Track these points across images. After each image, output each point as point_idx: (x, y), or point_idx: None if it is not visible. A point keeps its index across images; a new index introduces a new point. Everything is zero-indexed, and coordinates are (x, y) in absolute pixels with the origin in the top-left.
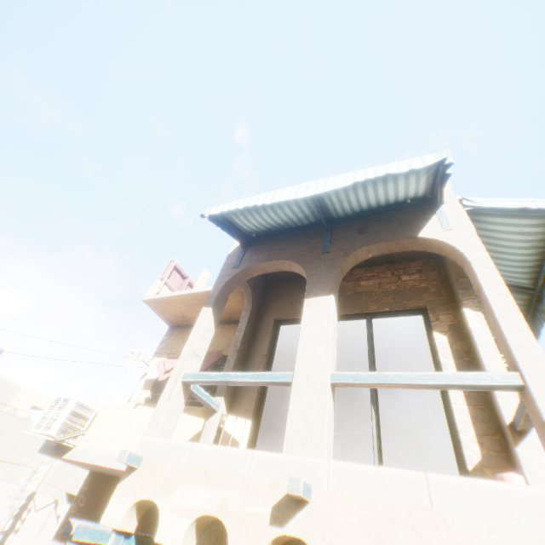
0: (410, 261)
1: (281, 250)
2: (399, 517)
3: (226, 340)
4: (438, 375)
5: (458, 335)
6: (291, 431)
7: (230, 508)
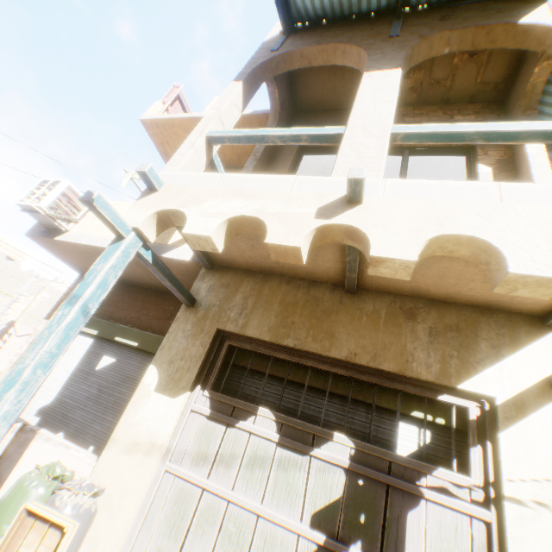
0: (468, 103)
1: (335, 37)
2: (463, 209)
3: None
4: (523, 124)
5: (504, 168)
6: (342, 163)
7: (269, 211)
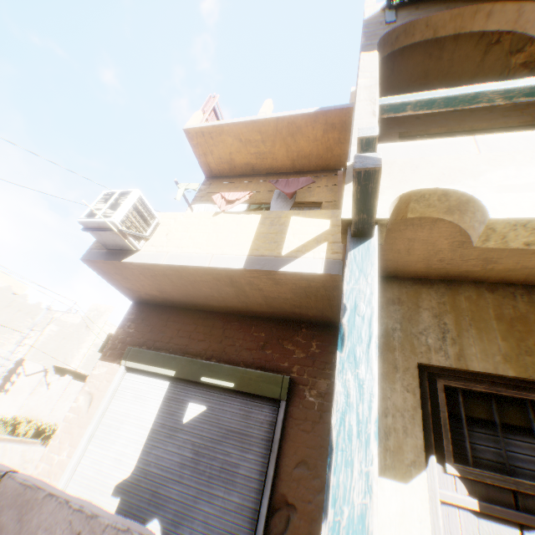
0: None
1: (467, 1)
2: None
3: None
4: None
5: None
6: None
7: None
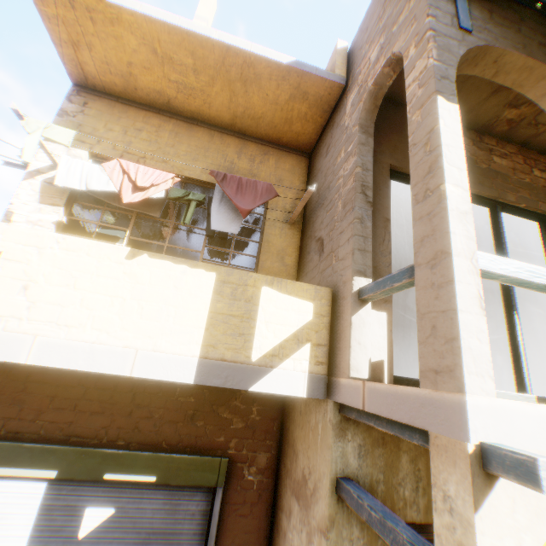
0: (538, 153)
1: (541, 47)
2: None
3: (225, 161)
4: None
5: None
6: None
7: None
